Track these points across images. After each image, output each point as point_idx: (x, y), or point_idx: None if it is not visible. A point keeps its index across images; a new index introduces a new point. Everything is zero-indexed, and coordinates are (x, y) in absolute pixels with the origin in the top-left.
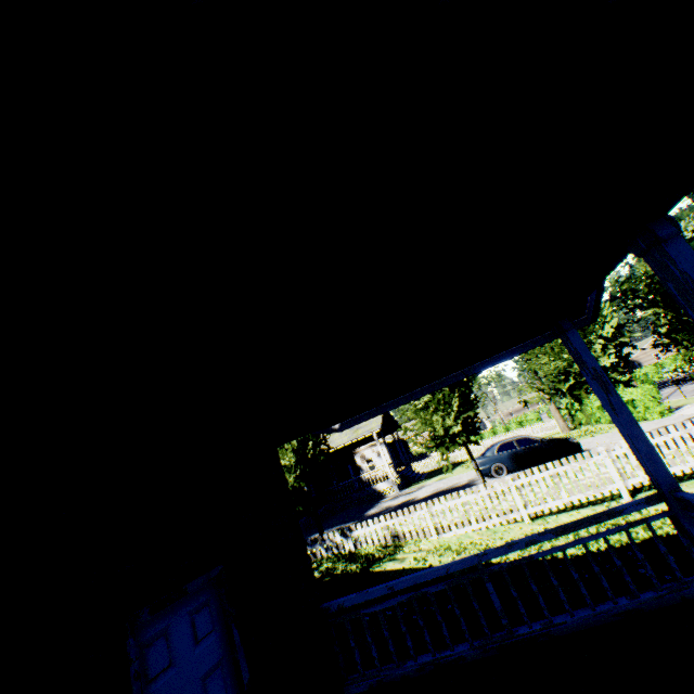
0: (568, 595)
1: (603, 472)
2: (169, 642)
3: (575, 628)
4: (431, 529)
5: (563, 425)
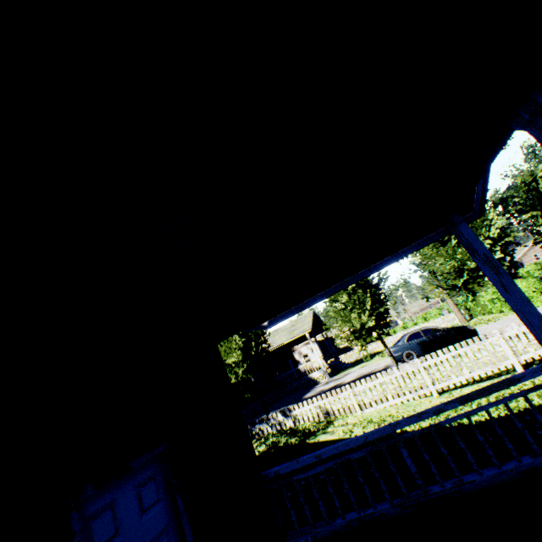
0: (475, 456)
1: (498, 350)
2: (115, 513)
3: (483, 485)
4: (355, 406)
5: (461, 317)
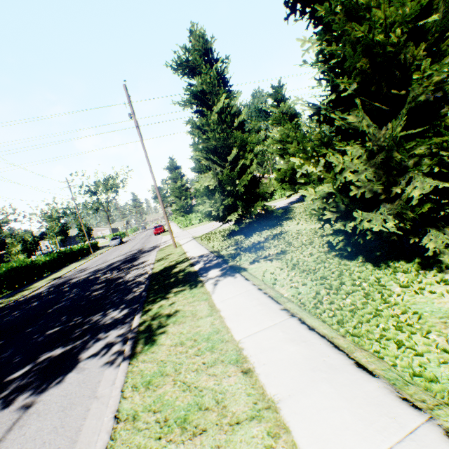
0: None
1: None
2: None
3: None
4: None
5: None
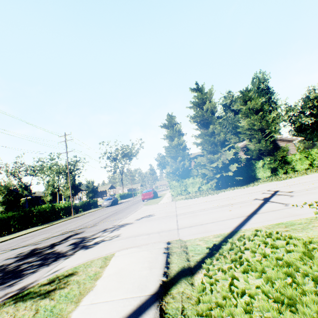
0: None
1: None
2: None
3: None
4: None
5: None
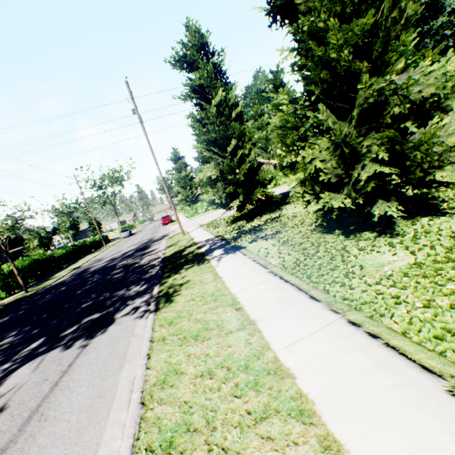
0: None
1: None
2: None
3: None
4: None
5: None
